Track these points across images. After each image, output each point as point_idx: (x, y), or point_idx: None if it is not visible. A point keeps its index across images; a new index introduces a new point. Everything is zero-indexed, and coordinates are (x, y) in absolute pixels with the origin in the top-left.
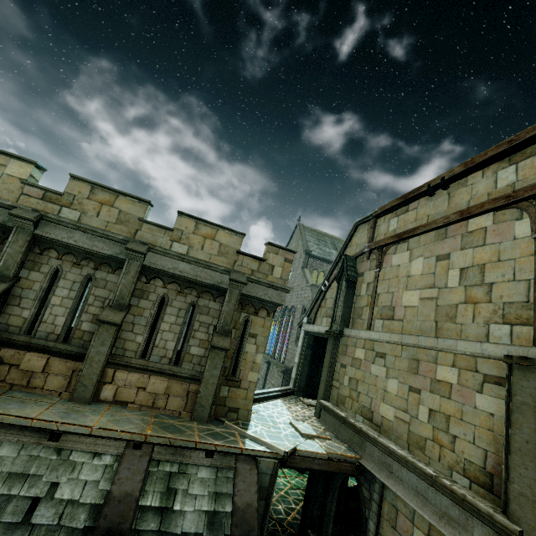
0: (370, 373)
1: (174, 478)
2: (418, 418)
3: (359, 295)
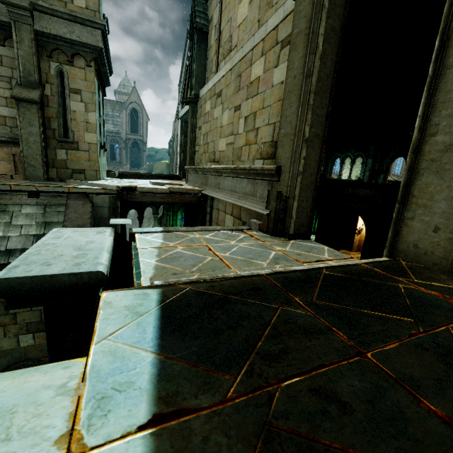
0: (213, 119)
1: None
2: (238, 133)
3: (210, 46)
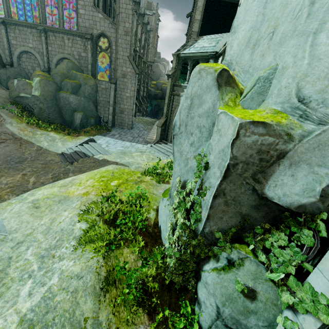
0: None
1: None
2: None
3: None
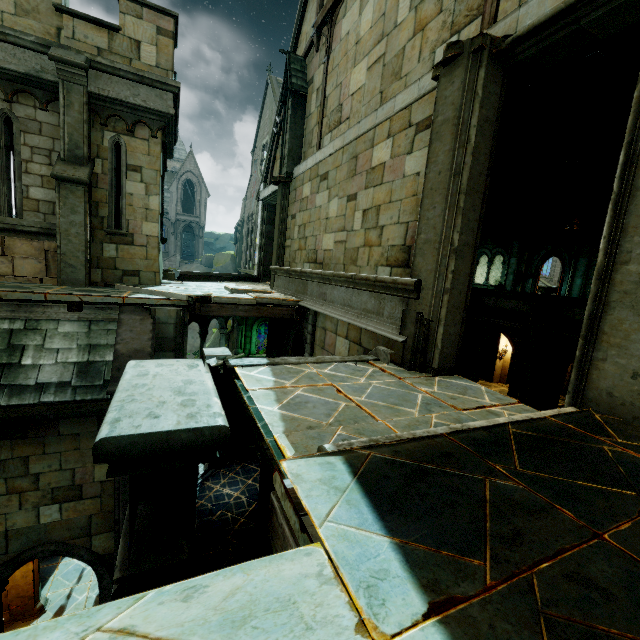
0: (315, 207)
1: (19, 335)
2: (353, 229)
3: (309, 114)
